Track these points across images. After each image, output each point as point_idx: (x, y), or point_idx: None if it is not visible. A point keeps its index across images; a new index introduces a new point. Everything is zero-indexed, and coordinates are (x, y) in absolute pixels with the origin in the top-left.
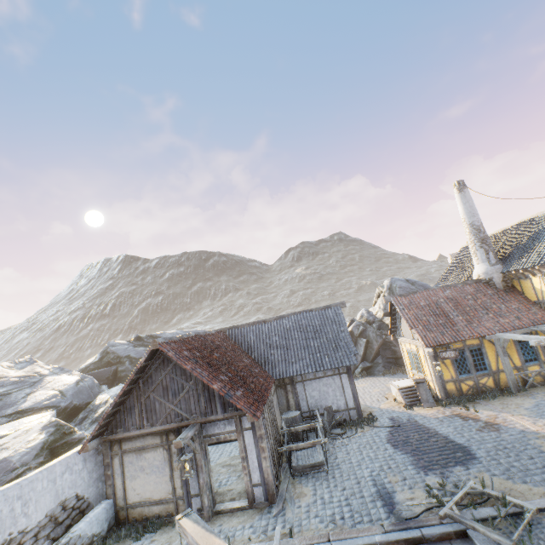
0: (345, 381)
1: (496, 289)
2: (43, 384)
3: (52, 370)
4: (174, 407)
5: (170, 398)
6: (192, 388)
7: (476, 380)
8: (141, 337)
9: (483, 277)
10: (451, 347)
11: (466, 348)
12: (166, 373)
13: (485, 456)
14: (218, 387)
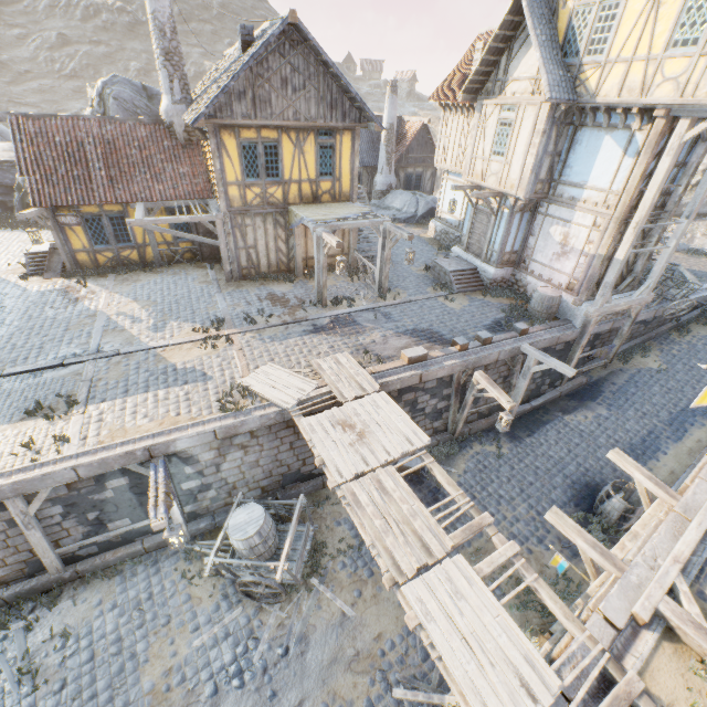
0: None
1: (176, 142)
2: None
3: None
4: None
5: None
6: None
7: (117, 252)
8: None
9: (165, 118)
10: (84, 211)
11: (104, 215)
12: None
13: (7, 336)
14: None
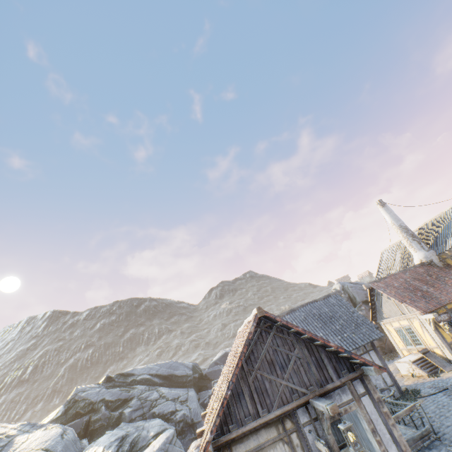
0: (374, 358)
1: (439, 267)
2: (16, 446)
3: (20, 429)
4: (286, 383)
5: (279, 374)
6: (299, 357)
7: None
8: (112, 377)
9: (424, 260)
10: (439, 312)
11: (449, 312)
12: (268, 345)
13: None
14: (335, 344)
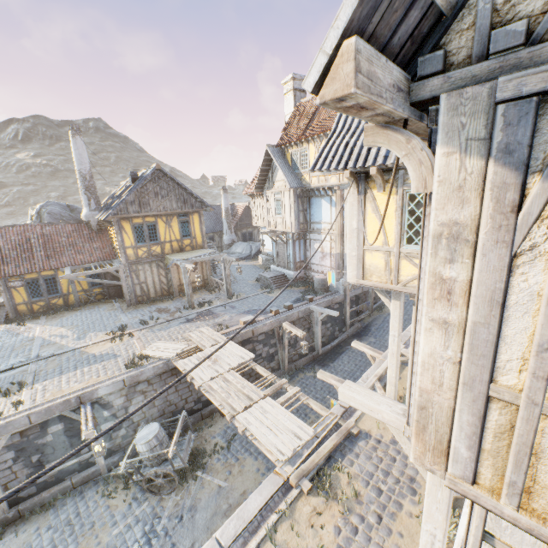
0: None
1: (92, 231)
2: None
3: None
4: None
5: None
6: None
7: (48, 301)
8: None
9: (85, 219)
10: (27, 277)
11: (41, 278)
12: None
13: None
14: None
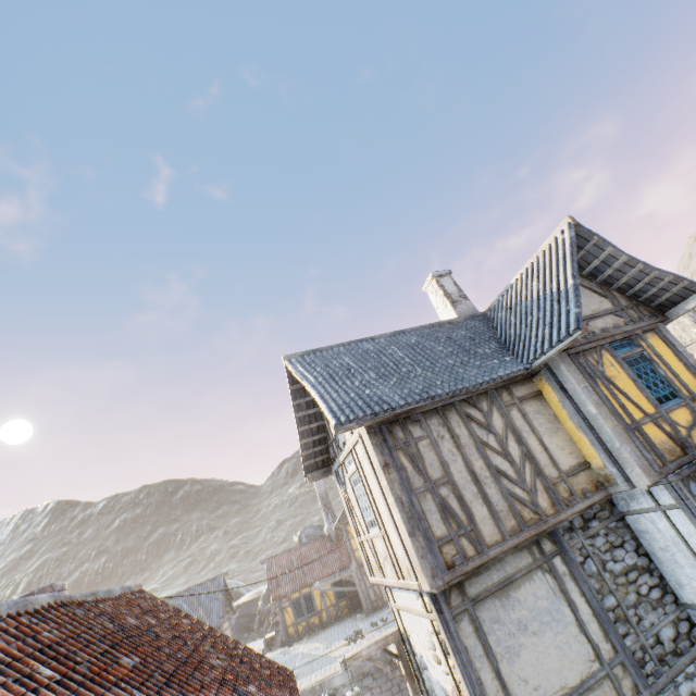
0: None
1: (332, 542)
2: None
3: None
4: None
5: None
6: None
7: (308, 620)
8: None
9: (326, 533)
10: (292, 596)
11: (301, 596)
12: None
13: None
14: None
